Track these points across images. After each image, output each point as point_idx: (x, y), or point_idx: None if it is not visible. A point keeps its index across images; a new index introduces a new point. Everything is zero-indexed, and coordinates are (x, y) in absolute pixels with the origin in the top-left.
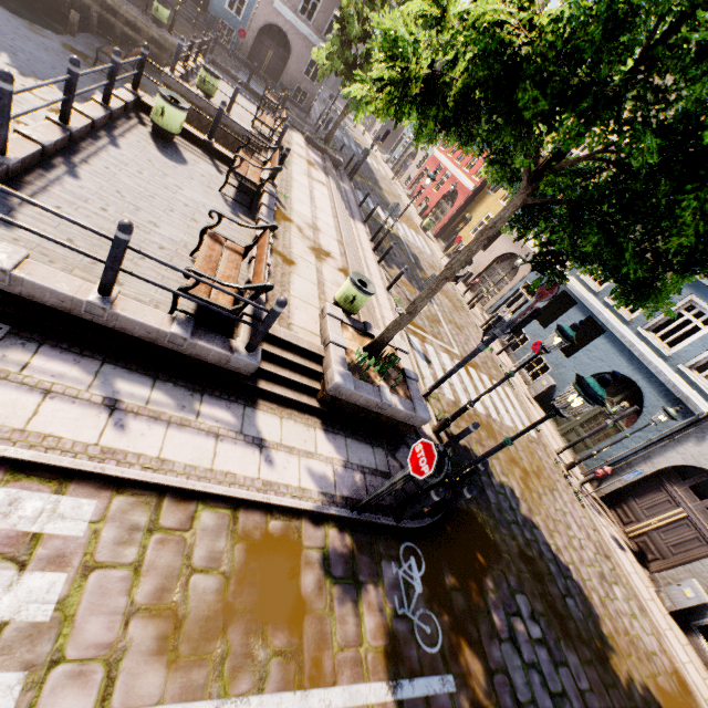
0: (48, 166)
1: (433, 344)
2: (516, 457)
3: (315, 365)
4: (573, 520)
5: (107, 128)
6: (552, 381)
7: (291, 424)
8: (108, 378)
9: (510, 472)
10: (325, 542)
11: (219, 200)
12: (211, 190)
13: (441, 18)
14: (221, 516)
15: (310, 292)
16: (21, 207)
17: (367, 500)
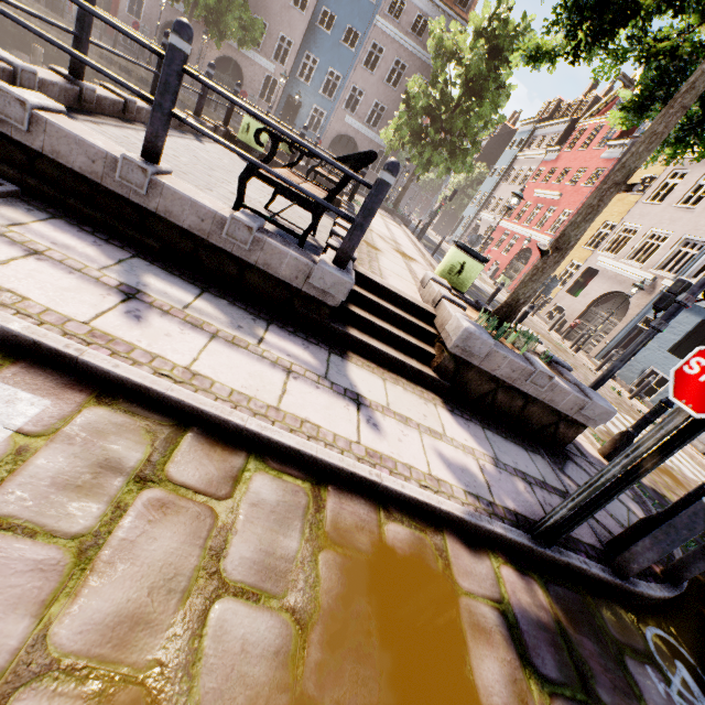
0: (127, 122)
1: None
2: None
3: (425, 325)
4: None
5: (195, 135)
6: None
7: (399, 390)
8: (136, 270)
9: None
10: (499, 590)
11: None
12: None
13: None
14: (291, 489)
15: (402, 272)
16: (84, 121)
17: (572, 505)
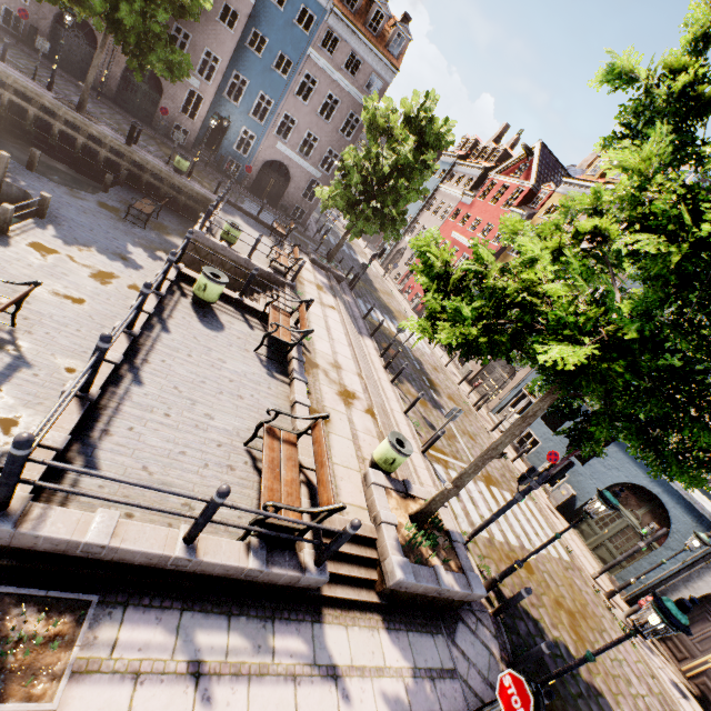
0: (117, 379)
1: (455, 468)
2: (558, 596)
3: (370, 550)
4: (630, 669)
5: (158, 312)
6: (571, 489)
7: (356, 632)
8: (189, 632)
9: (559, 621)
10: None
11: (256, 363)
12: (248, 353)
13: (485, 275)
14: None
15: (348, 452)
16: (101, 441)
17: None
